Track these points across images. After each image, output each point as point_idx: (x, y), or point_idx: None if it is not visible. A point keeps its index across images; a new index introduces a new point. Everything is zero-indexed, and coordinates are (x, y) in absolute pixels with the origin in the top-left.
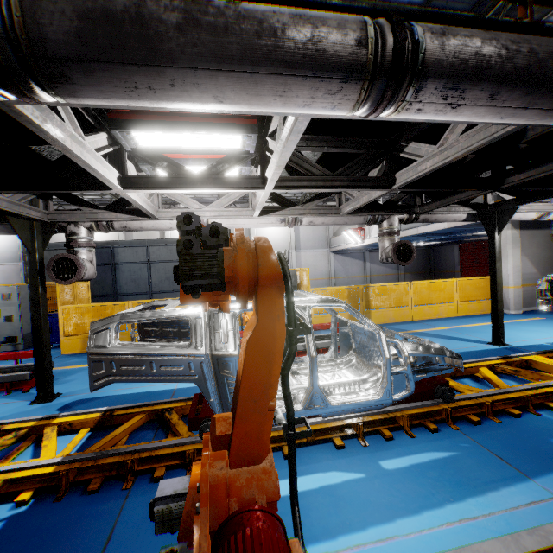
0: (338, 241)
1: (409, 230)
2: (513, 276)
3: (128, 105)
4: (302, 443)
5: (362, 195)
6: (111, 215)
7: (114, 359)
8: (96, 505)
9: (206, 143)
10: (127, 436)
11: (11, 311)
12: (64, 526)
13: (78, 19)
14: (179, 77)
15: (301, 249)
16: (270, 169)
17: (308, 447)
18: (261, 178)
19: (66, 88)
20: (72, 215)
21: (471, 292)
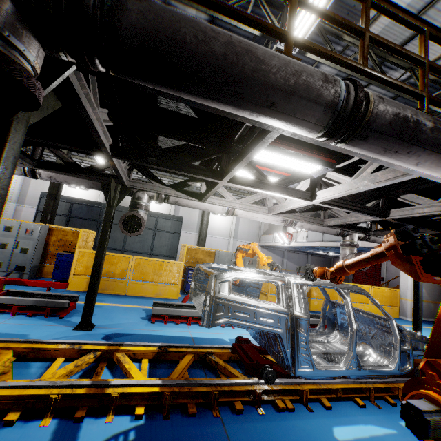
0: (267, 238)
1: (330, 242)
2: (411, 291)
3: (338, 149)
4: (330, 398)
5: (351, 217)
6: (172, 191)
7: (231, 304)
8: (202, 426)
9: (292, 166)
10: (187, 371)
11: (28, 244)
12: (189, 440)
13: (392, 115)
14: (414, 150)
15: (238, 239)
16: (326, 191)
17: (337, 402)
18: (311, 194)
19: (356, 142)
20: (144, 185)
21: (380, 298)
